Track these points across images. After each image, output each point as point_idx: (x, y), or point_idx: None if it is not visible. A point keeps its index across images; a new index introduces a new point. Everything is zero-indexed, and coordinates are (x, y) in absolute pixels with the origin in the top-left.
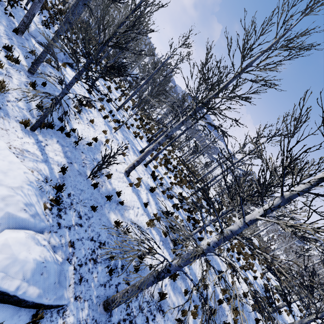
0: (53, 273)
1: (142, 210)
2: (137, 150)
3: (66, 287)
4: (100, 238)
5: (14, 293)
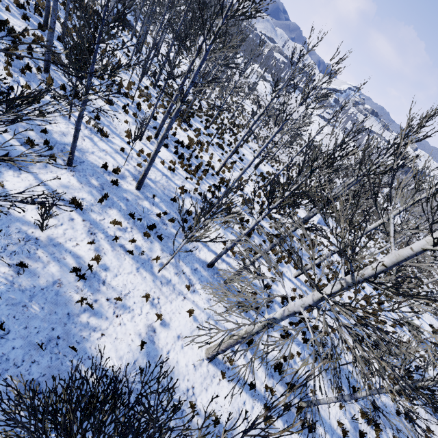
0: None
1: (249, 400)
2: (203, 263)
3: None
4: None
5: None
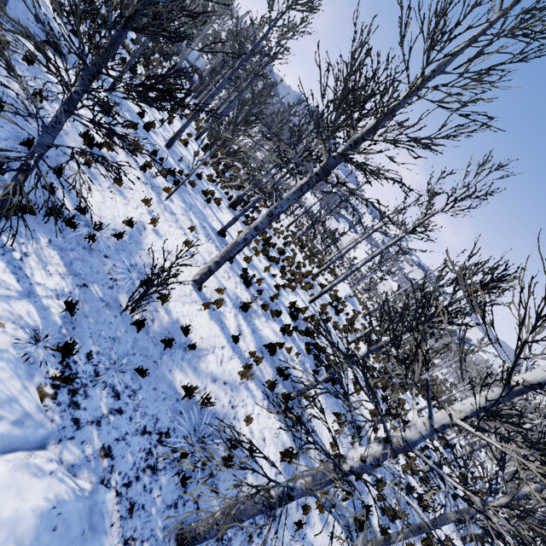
0: (78, 519)
1: (229, 350)
2: (213, 229)
3: (105, 531)
4: (160, 424)
5: None
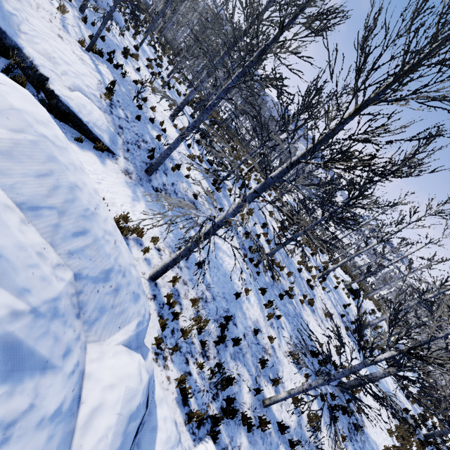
0: (109, 131)
1: (185, 148)
2: (188, 114)
3: (117, 148)
4: (144, 138)
5: (86, 124)
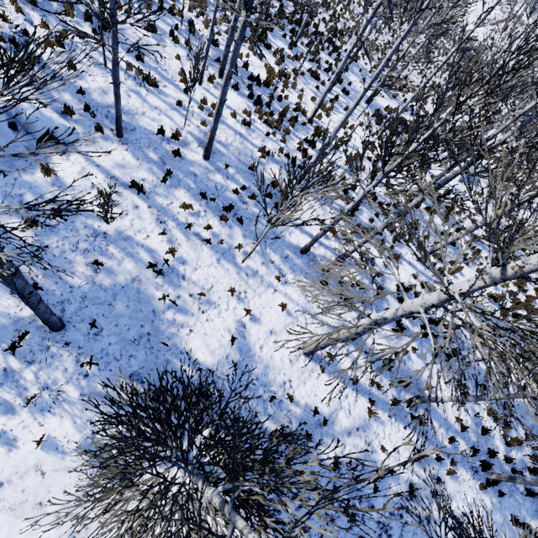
0: None
1: (352, 394)
2: (295, 248)
3: None
4: None
5: None
